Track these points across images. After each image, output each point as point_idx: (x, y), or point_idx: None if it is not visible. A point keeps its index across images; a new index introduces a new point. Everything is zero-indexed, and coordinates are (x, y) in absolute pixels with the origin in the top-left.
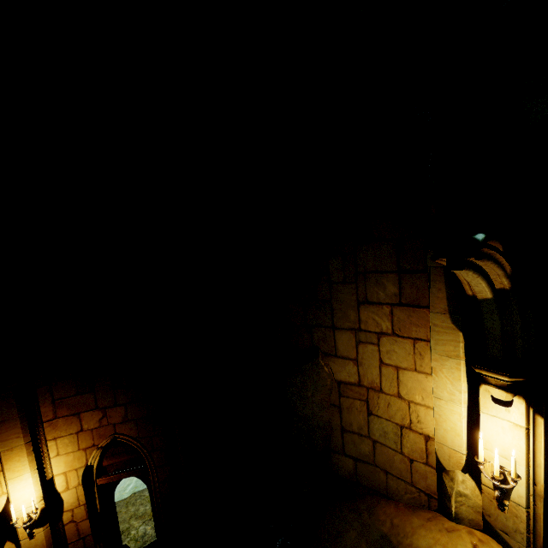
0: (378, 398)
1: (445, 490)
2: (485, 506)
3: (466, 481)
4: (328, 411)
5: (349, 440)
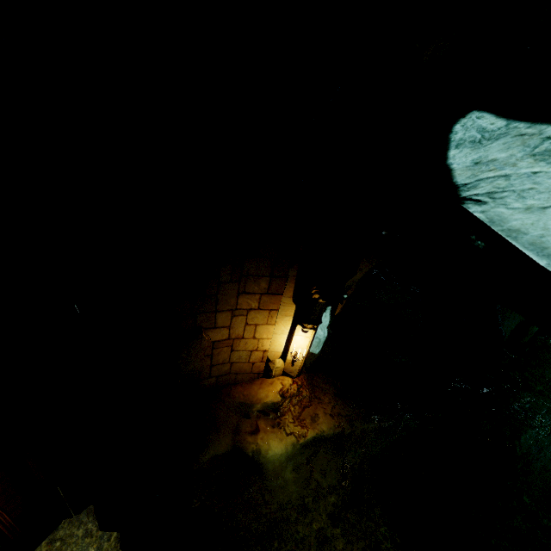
0: (240, 342)
1: (270, 368)
2: (285, 367)
3: (280, 362)
4: (203, 361)
5: (216, 369)
